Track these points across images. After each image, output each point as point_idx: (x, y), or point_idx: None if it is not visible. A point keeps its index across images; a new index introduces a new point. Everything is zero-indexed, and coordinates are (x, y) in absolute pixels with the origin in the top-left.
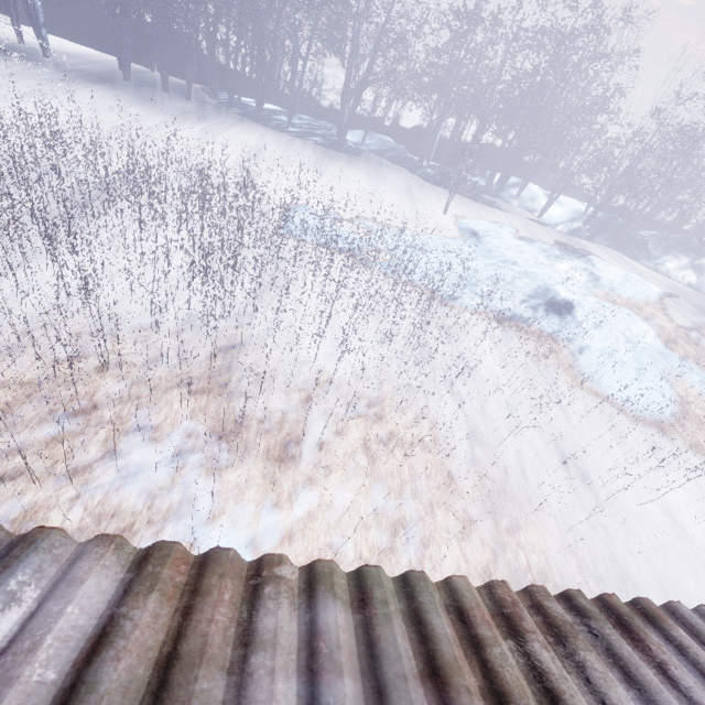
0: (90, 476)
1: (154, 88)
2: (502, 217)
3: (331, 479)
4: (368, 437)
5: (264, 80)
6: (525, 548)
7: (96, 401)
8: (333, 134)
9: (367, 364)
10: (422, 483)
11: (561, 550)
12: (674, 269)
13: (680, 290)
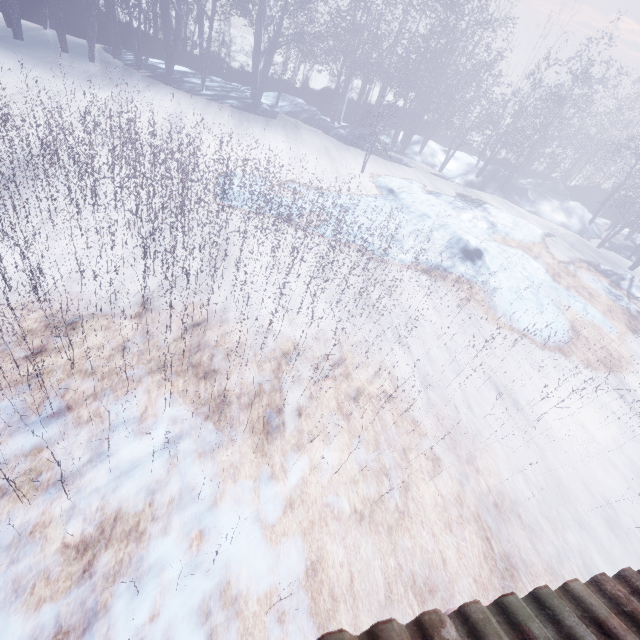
0: (82, 483)
1: (51, 48)
2: (410, 173)
3: (315, 443)
4: (339, 397)
5: (172, 41)
6: (484, 473)
7: (68, 402)
8: (247, 97)
9: (324, 326)
10: (392, 431)
11: (510, 470)
12: (549, 212)
13: (554, 229)
